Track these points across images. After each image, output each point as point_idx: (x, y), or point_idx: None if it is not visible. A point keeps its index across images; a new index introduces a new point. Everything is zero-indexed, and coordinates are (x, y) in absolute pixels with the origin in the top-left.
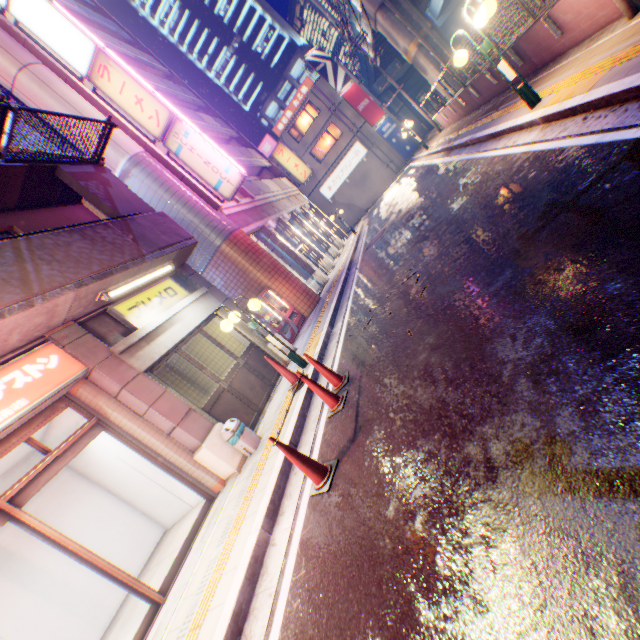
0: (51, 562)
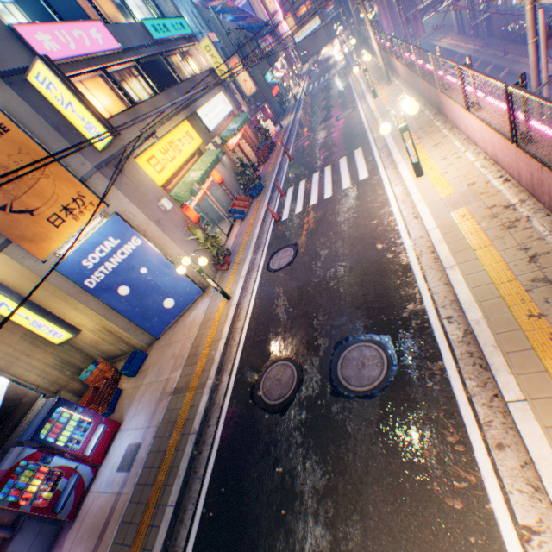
0: None
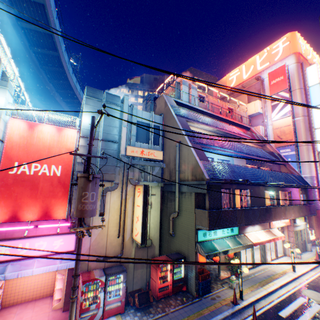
0: None
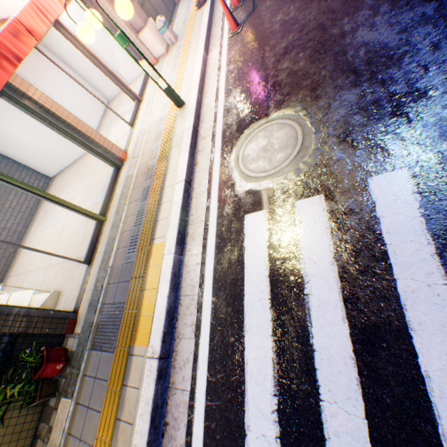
0: (52, 93)
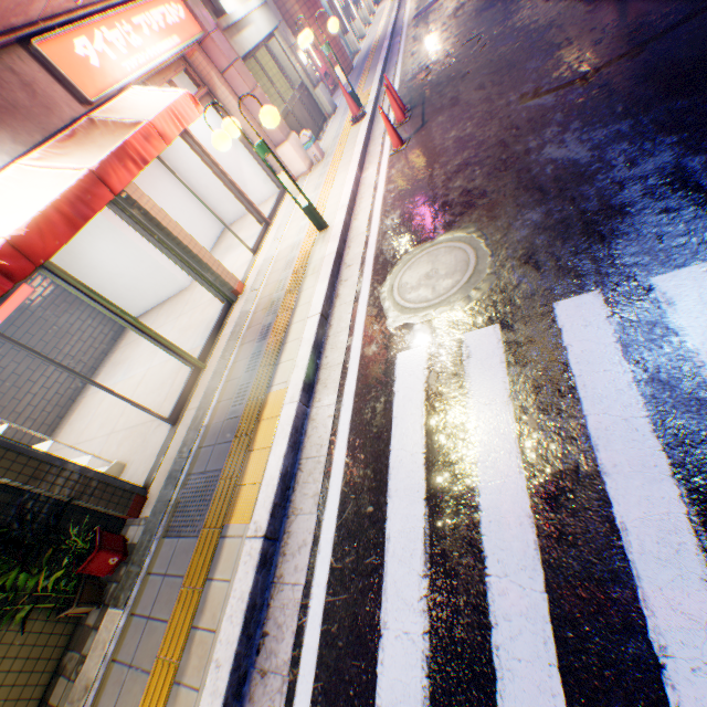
0: None
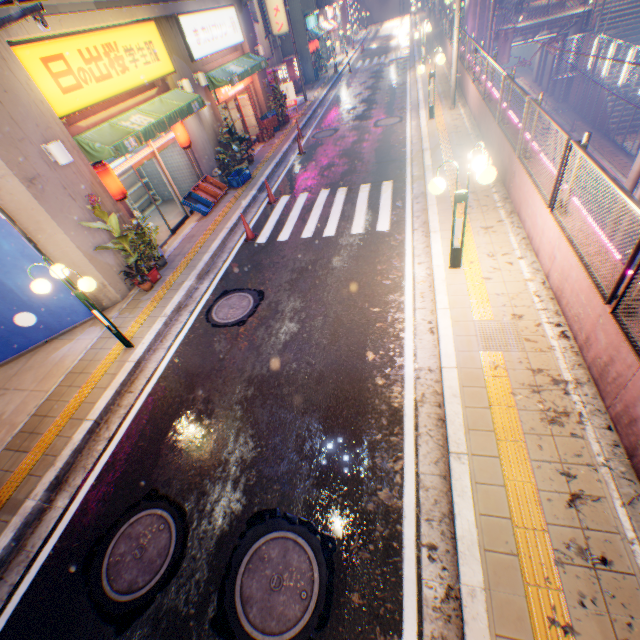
0: None
